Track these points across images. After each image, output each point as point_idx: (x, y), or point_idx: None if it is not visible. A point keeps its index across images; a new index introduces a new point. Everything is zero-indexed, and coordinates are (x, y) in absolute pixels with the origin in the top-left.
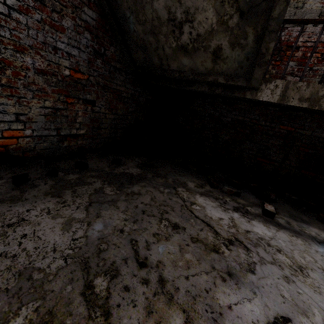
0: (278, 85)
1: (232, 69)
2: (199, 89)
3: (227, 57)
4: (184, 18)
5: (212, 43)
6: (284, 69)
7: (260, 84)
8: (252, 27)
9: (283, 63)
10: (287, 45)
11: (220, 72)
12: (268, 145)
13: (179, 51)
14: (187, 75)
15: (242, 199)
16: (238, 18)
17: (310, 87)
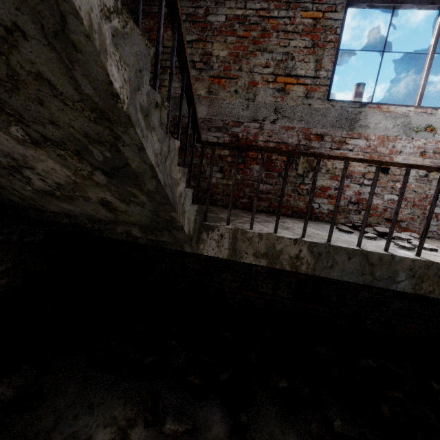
0: (224, 234)
1: (145, 222)
2: (113, 236)
3: (126, 210)
4: (14, 163)
5: (89, 194)
6: (250, 173)
7: (200, 232)
8: (134, 187)
9: (248, 166)
10: (247, 144)
11: (131, 222)
12: (252, 272)
13: (45, 195)
14: (81, 221)
15: (196, 439)
16: (105, 176)
17: (264, 238)
